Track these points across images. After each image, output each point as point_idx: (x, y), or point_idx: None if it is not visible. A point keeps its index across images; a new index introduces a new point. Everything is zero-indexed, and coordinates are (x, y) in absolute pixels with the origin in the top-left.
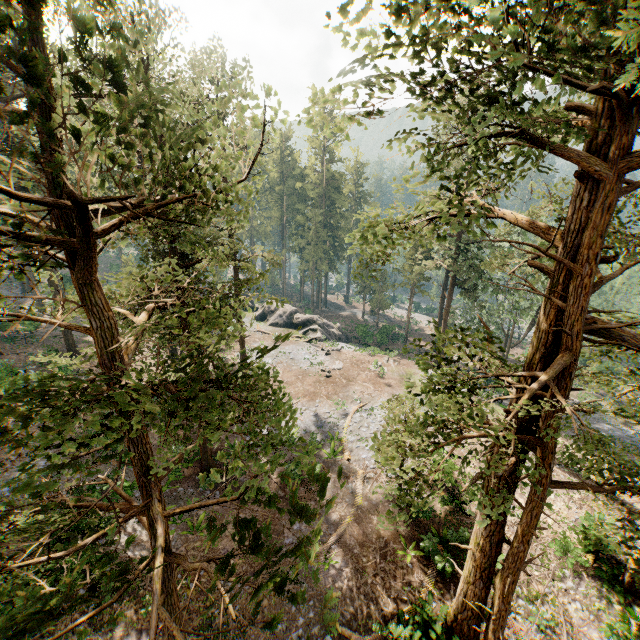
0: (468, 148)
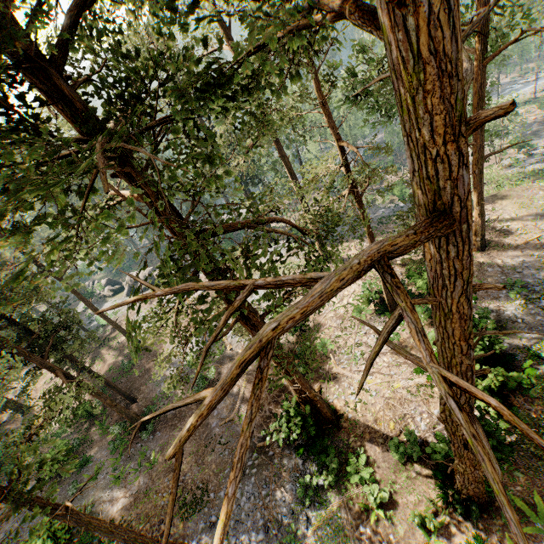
0: None
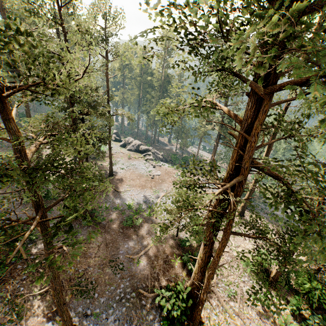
0: (212, 74)
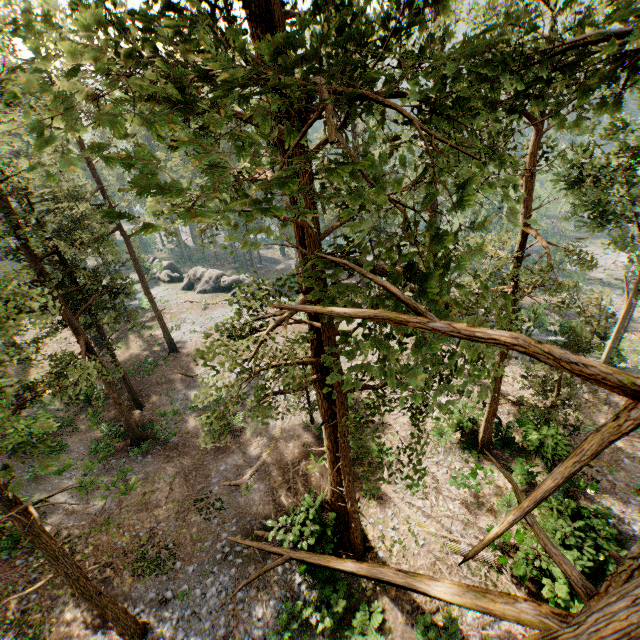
0: None
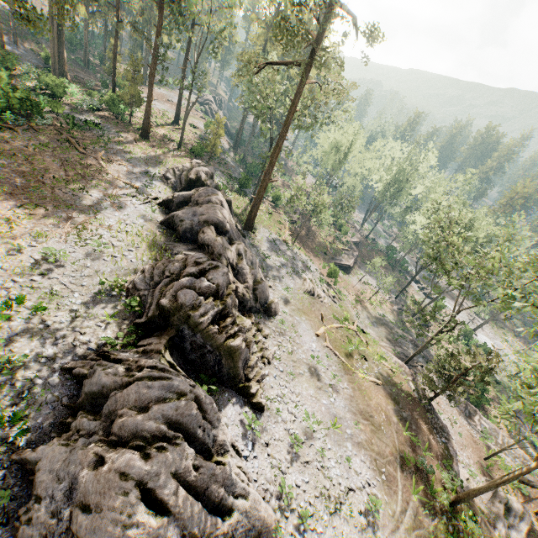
0: None
